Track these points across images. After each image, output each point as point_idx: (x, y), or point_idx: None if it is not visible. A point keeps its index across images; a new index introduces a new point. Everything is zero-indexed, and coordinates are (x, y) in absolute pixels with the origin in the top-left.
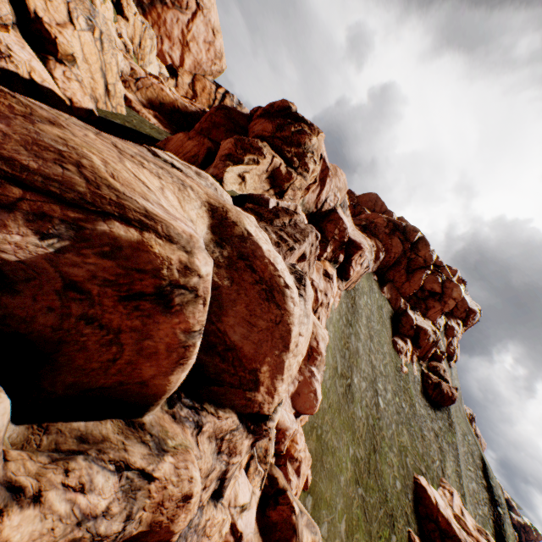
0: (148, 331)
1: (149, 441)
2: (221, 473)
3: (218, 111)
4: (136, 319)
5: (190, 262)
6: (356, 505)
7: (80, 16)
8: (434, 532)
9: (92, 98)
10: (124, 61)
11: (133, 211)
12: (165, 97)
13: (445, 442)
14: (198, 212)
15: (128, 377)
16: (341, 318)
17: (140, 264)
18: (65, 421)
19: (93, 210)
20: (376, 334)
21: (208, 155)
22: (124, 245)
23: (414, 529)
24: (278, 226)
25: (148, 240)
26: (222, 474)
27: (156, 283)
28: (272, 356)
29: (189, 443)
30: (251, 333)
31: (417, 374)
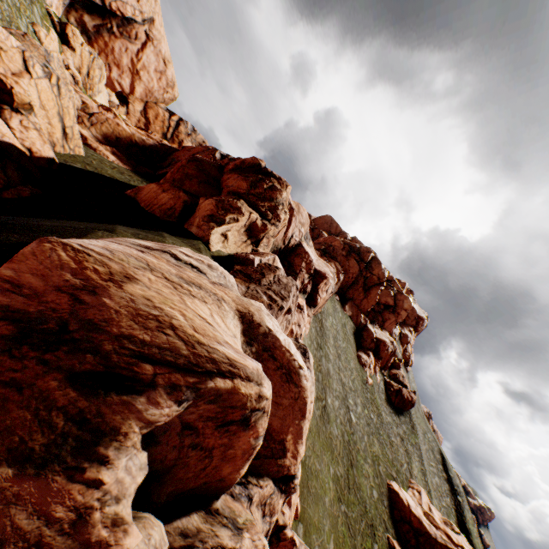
0: (231, 443)
1: (228, 523)
2: (266, 532)
3: (190, 163)
4: (225, 438)
5: (261, 391)
6: (340, 522)
7: (36, 64)
8: (409, 532)
9: (49, 143)
10: (75, 95)
11: (222, 363)
12: (122, 132)
13: (410, 444)
14: (234, 323)
15: (211, 477)
16: (312, 343)
17: (233, 403)
18: (168, 522)
19: (201, 371)
20: (343, 351)
21: (185, 208)
22: (223, 392)
23: (392, 534)
24: (265, 285)
25: (237, 384)
26: (266, 533)
27: (242, 412)
28: (294, 425)
29: (251, 516)
30: (277, 410)
31: (381, 384)
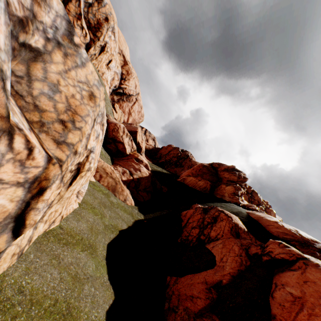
0: None
1: None
2: None
3: (203, 167)
4: None
5: None
6: None
7: (143, 135)
8: None
9: None
10: None
11: None
12: None
13: None
14: None
15: None
16: None
17: None
18: None
19: None
20: None
21: (211, 187)
22: None
23: None
24: None
25: None
26: None
27: None
28: None
29: None
30: None
31: None
